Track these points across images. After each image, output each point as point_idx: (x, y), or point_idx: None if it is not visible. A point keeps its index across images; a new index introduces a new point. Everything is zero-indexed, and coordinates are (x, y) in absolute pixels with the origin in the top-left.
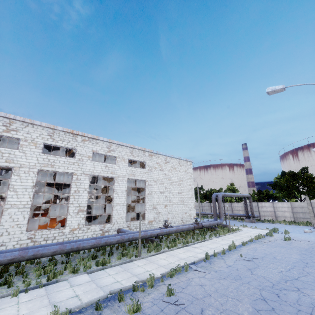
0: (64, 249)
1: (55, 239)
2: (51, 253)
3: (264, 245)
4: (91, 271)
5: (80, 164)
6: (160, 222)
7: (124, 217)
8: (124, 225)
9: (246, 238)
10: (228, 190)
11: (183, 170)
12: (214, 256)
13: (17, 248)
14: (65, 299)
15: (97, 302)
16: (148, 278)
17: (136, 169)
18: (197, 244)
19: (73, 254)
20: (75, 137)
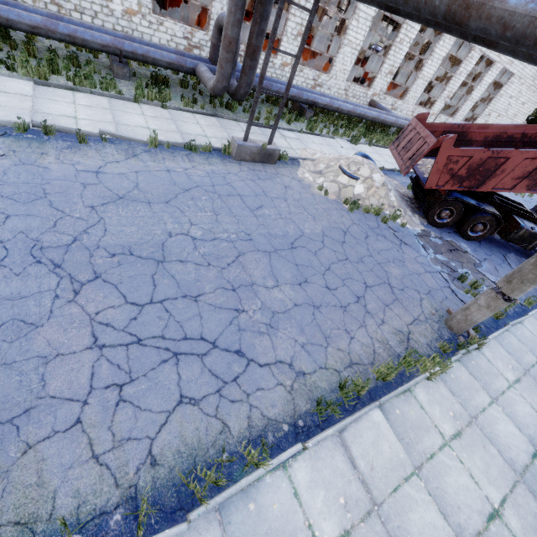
0: None
1: None
2: None
3: None
4: None
5: None
6: None
7: (464, 116)
8: None
9: None
10: None
11: None
12: None
13: None
14: None
15: None
16: None
17: None
18: None
19: None
20: None
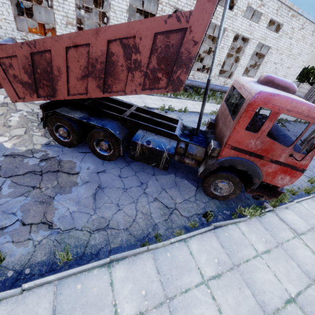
0: (222, 90)
1: (202, 80)
2: (217, 90)
3: None
4: None
5: (234, 19)
6: None
7: None
8: None
9: None
10: None
11: (310, 42)
12: (298, 122)
13: (201, 82)
14: None
15: None
16: None
17: (270, 32)
18: None
19: (215, 93)
20: None
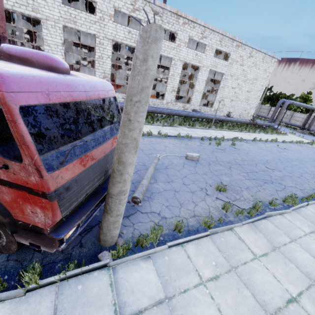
0: (173, 113)
1: (158, 106)
2: (167, 113)
3: (299, 147)
4: (188, 127)
5: (178, 50)
6: (222, 112)
7: (199, 102)
8: (197, 107)
9: (287, 140)
10: (300, 98)
11: (263, 68)
12: (259, 141)
13: (150, 106)
14: (185, 133)
15: (202, 137)
16: (221, 137)
17: (219, 60)
18: (248, 133)
19: (171, 117)
20: (178, 18)
